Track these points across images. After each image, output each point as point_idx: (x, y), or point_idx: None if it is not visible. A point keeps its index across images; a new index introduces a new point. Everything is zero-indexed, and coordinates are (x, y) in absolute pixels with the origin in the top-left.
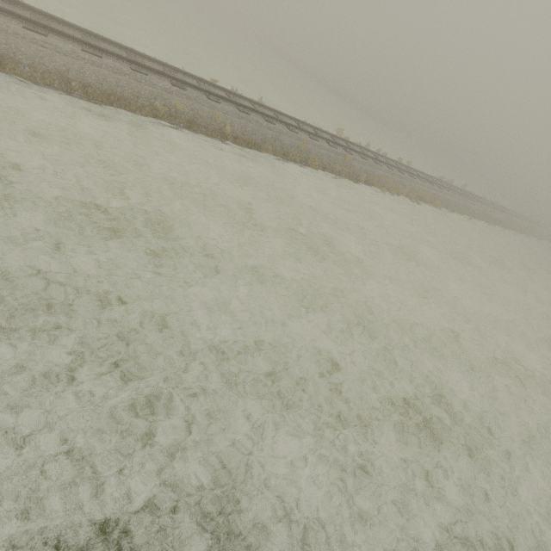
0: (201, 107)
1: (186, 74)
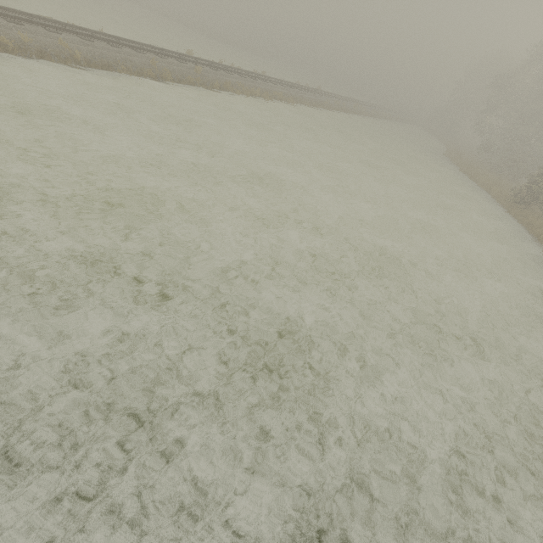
0: (44, 38)
1: (15, 12)
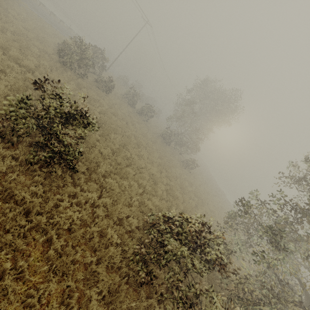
0: None
1: None
